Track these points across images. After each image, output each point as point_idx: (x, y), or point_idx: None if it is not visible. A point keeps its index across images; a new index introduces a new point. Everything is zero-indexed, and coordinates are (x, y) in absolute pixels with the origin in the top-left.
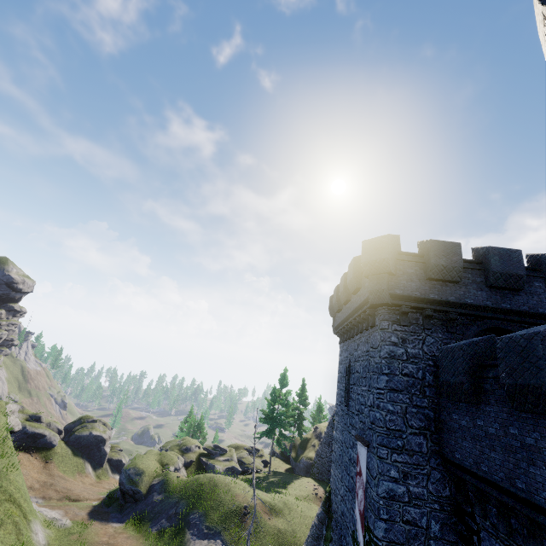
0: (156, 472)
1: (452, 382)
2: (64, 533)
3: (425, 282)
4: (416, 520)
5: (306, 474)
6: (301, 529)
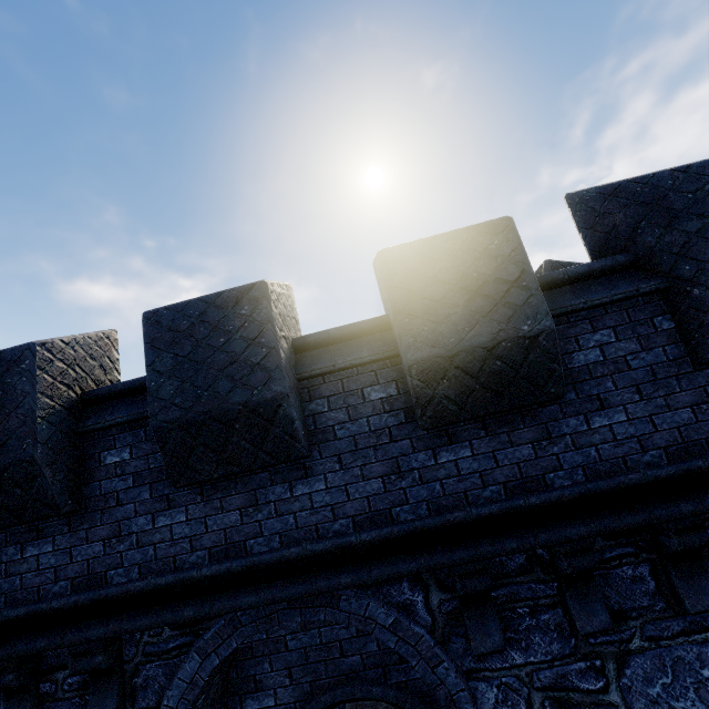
0: None
1: None
2: None
3: None
4: None
5: None
6: None
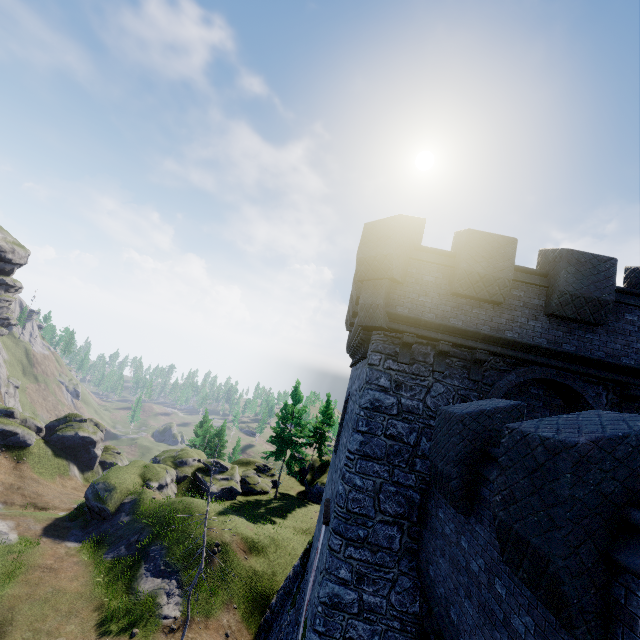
0: (132, 488)
1: (440, 469)
2: (2, 551)
3: (447, 299)
4: (363, 639)
5: (319, 501)
6: (284, 571)
